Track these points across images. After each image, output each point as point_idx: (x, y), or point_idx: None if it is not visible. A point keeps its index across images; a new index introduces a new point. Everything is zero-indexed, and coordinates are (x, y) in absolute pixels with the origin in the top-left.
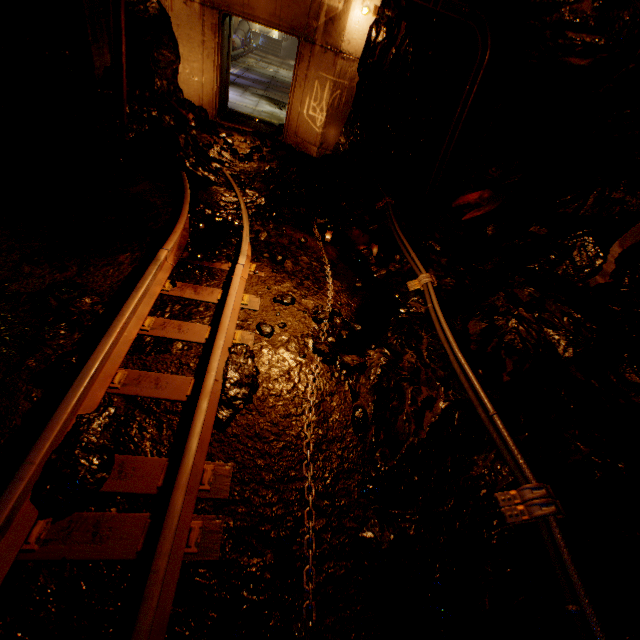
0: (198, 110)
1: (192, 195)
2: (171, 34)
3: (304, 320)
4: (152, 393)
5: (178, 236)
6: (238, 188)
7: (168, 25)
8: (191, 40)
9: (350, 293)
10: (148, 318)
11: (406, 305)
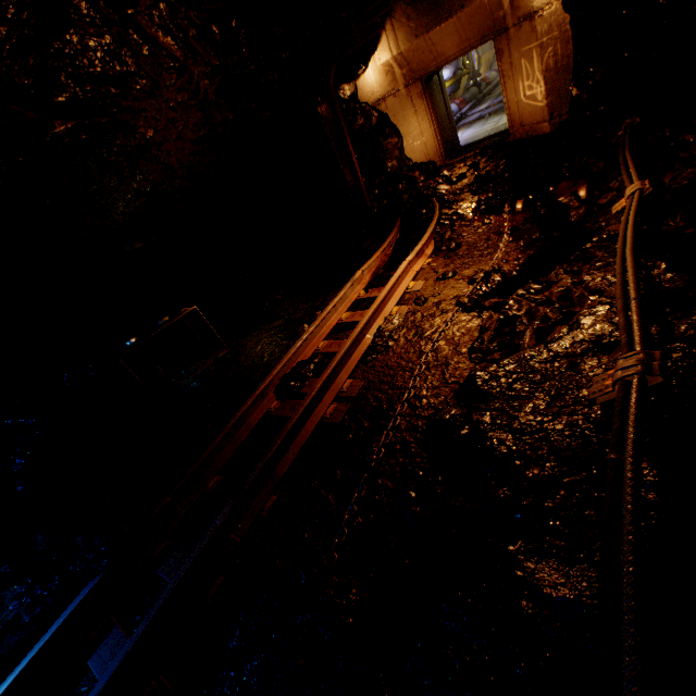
0: (425, 165)
1: (402, 231)
2: (389, 126)
3: (458, 286)
4: (335, 350)
5: (373, 260)
6: (442, 208)
7: (386, 121)
8: (406, 118)
9: (524, 248)
10: (344, 313)
11: (601, 233)
